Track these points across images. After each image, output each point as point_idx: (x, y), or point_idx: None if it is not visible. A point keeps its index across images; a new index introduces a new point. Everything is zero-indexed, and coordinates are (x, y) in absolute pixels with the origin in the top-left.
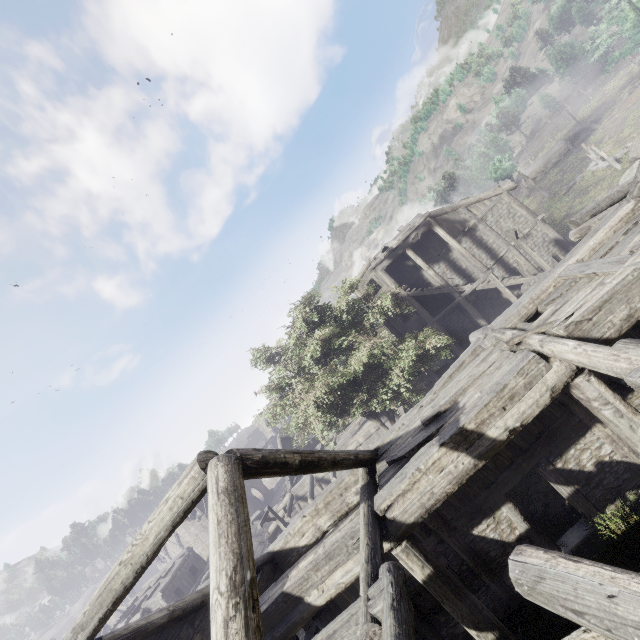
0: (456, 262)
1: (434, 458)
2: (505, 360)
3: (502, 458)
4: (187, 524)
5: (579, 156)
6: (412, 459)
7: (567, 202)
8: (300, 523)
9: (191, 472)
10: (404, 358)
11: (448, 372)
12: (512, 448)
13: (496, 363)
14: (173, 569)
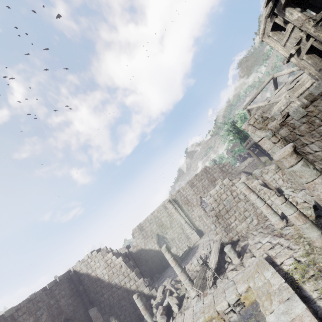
0: None
1: None
2: None
3: None
4: None
5: None
6: None
7: None
8: None
9: (271, 75)
10: None
11: None
12: None
13: None
14: None
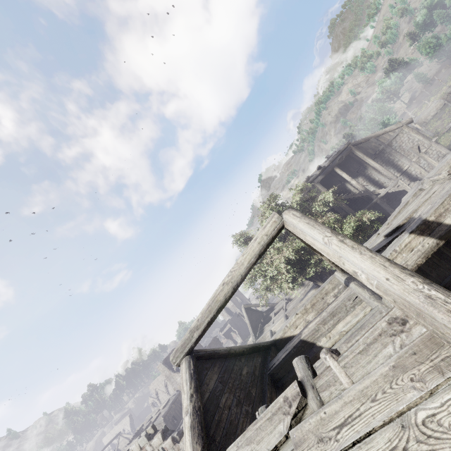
0: (370, 176)
1: (406, 242)
2: (447, 184)
3: (442, 269)
4: (175, 375)
5: None
6: (387, 248)
7: (449, 136)
8: (294, 319)
9: (272, 219)
10: (347, 228)
11: (396, 210)
12: (450, 262)
13: (439, 189)
14: (169, 403)
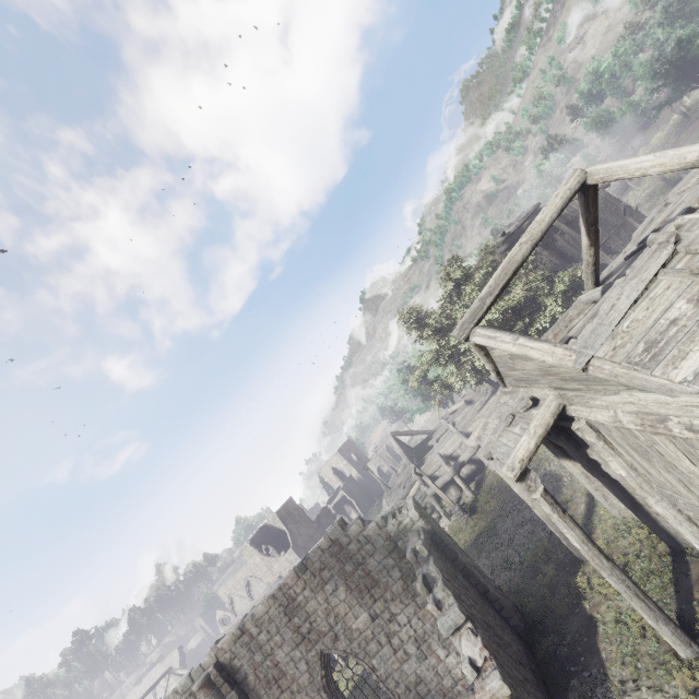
0: (562, 250)
1: (672, 230)
2: None
3: None
4: (270, 561)
5: (640, 188)
6: None
7: None
8: None
9: (575, 174)
10: (559, 286)
11: (641, 229)
12: None
13: (691, 193)
14: None
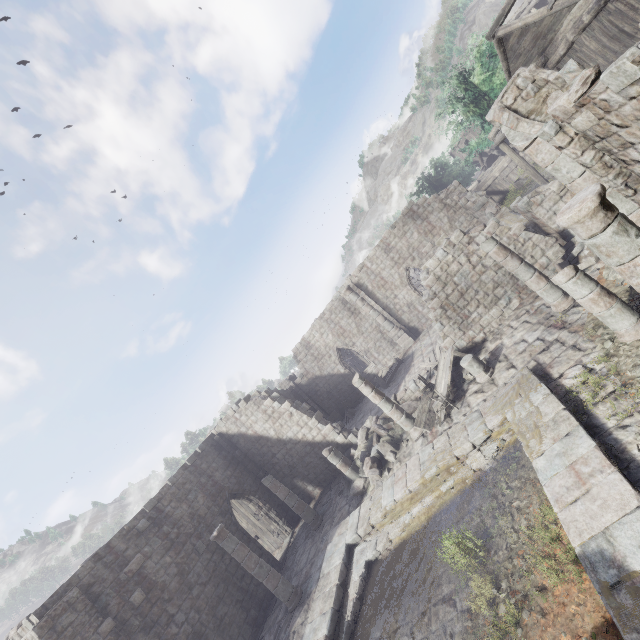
0: None
1: None
2: None
3: None
4: None
5: None
6: None
7: None
8: None
9: None
10: None
11: None
12: None
13: None
14: None
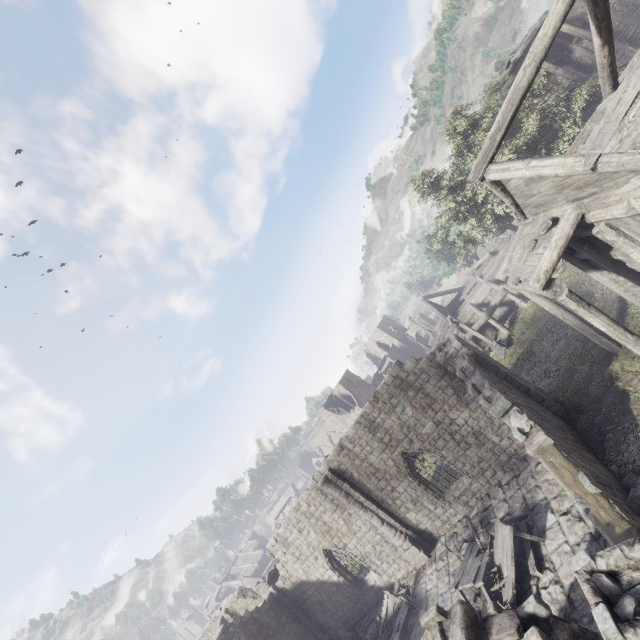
0: (580, 61)
1: None
2: None
3: None
4: (343, 417)
5: None
6: None
7: None
8: None
9: None
10: (577, 103)
11: None
12: None
13: None
14: None
